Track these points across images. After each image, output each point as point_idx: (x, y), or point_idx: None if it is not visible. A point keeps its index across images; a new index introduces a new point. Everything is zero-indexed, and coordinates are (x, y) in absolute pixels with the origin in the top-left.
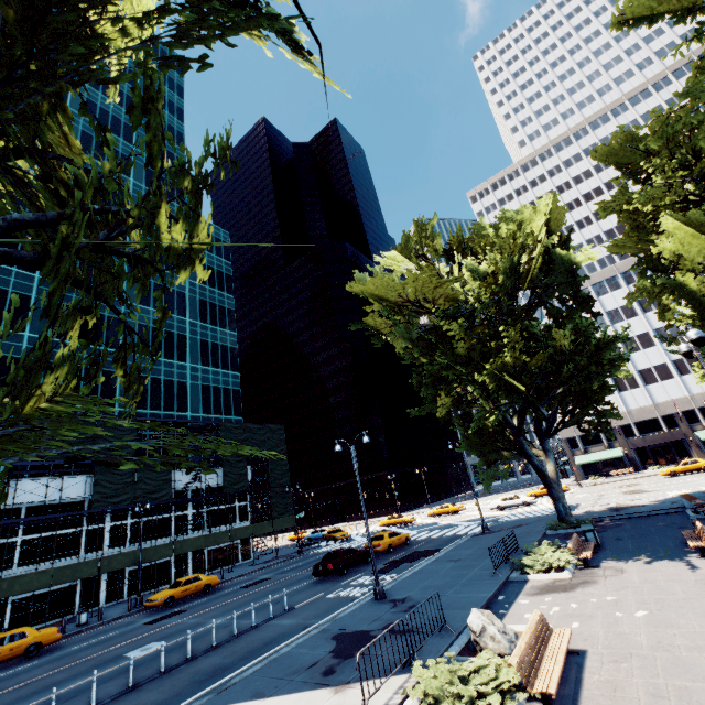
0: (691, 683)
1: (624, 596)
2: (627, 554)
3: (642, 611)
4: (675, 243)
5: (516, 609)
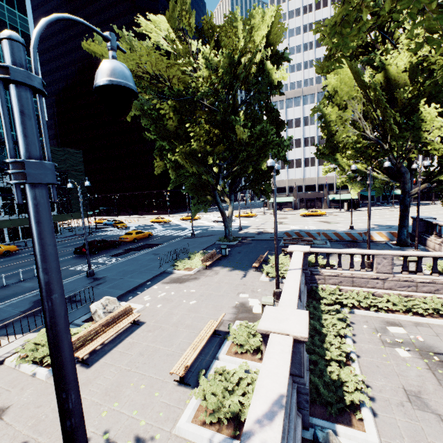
0: (163, 347)
1: (199, 290)
2: (231, 263)
3: (195, 301)
4: (335, 82)
5: (146, 292)
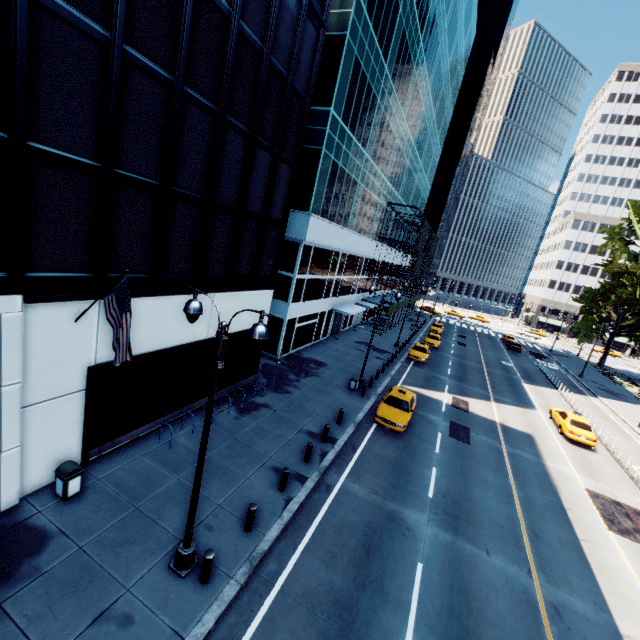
0: None
1: None
2: None
3: None
4: None
5: None
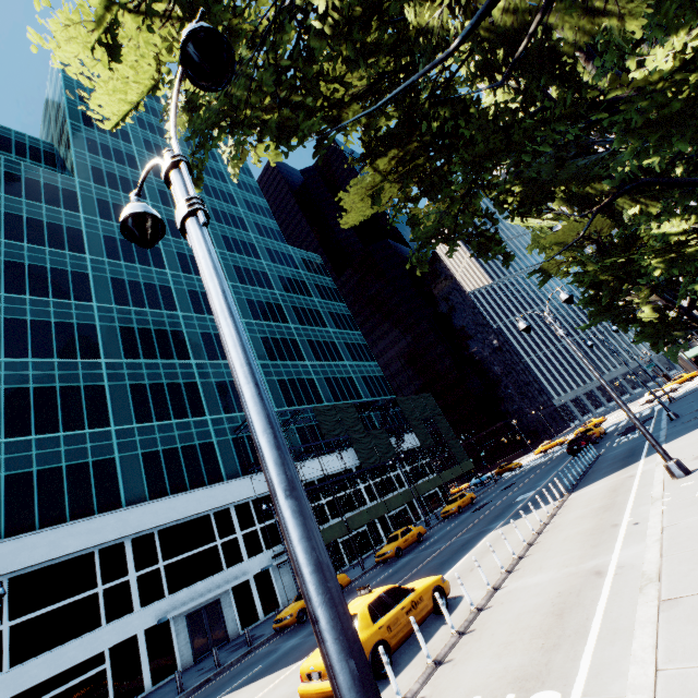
0: None
1: None
2: None
3: None
4: None
5: None
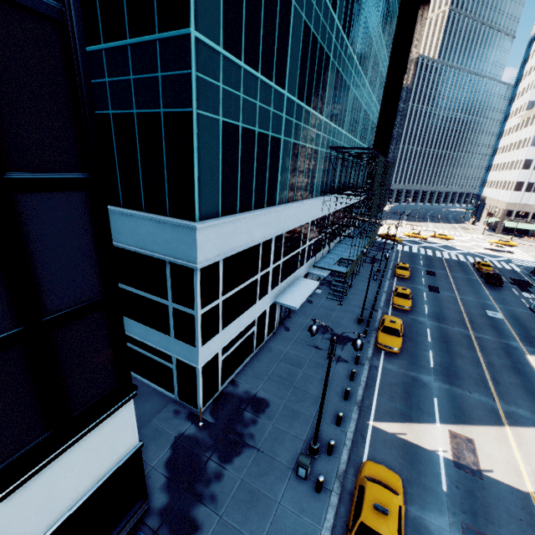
0: None
1: None
2: None
3: None
4: None
5: None
